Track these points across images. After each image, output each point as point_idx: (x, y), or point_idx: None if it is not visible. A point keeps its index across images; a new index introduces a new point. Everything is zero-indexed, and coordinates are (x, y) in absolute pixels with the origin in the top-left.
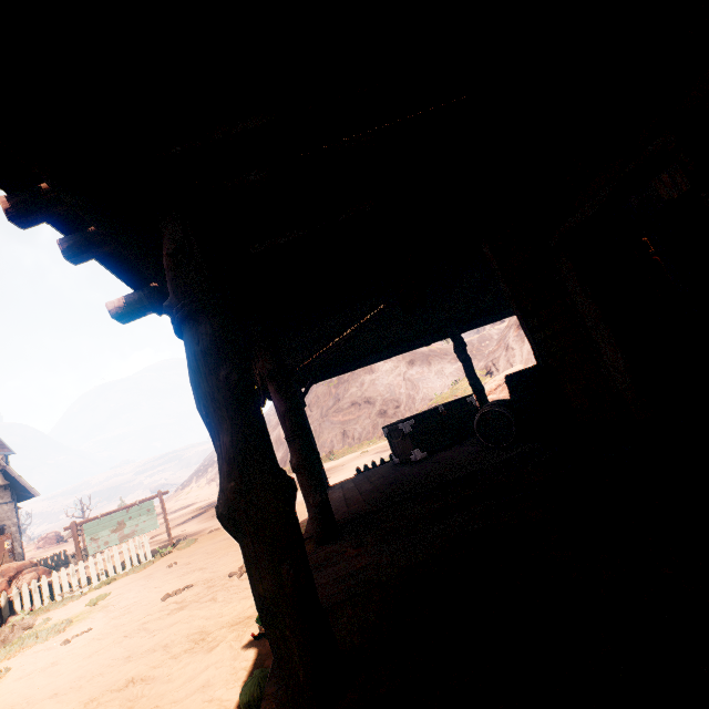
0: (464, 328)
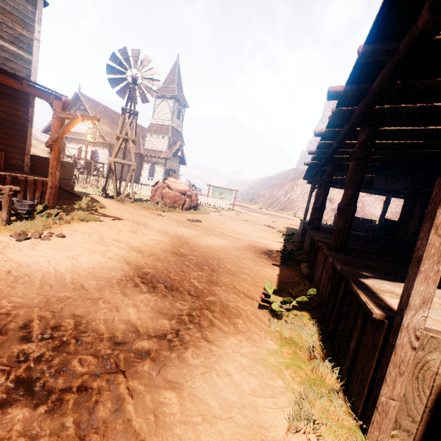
0: (395, 196)
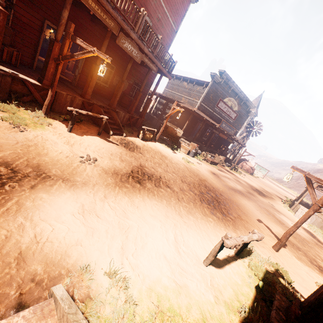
0: None
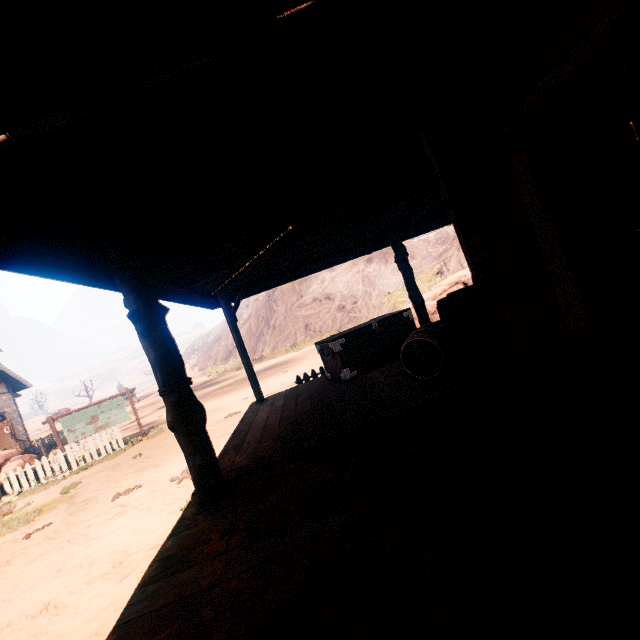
0: (408, 235)
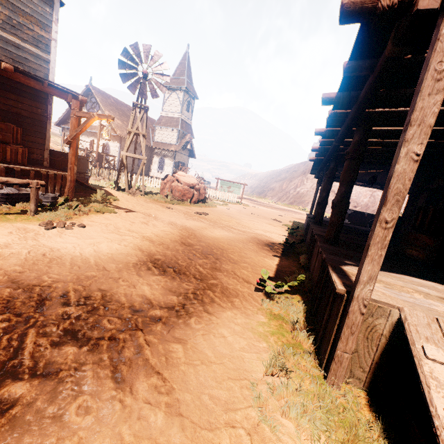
0: None
